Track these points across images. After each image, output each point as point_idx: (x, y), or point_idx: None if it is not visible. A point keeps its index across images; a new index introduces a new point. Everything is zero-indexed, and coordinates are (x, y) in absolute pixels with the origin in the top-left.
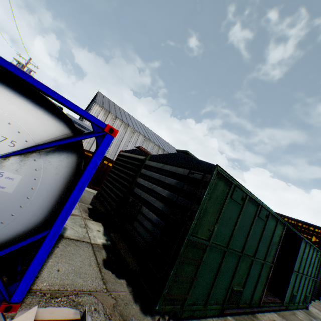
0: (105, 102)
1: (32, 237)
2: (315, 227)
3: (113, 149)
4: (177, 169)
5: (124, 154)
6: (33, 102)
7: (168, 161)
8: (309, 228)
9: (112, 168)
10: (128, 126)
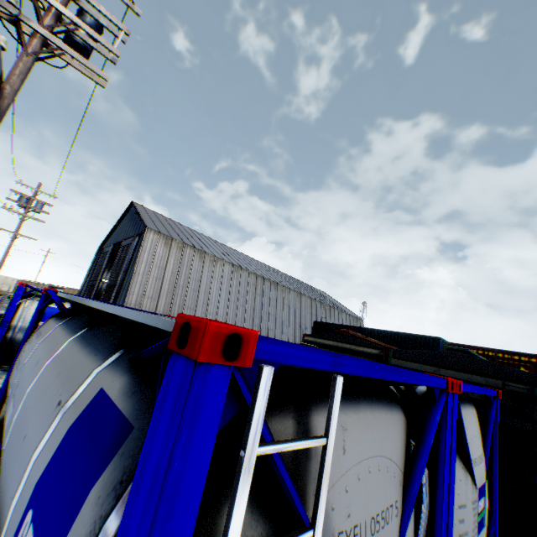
0: (154, 220)
1: (492, 532)
2: (519, 355)
3: (191, 298)
4: (471, 377)
5: (319, 342)
6: (469, 403)
7: (440, 362)
8: (513, 357)
9: None
10: (205, 254)
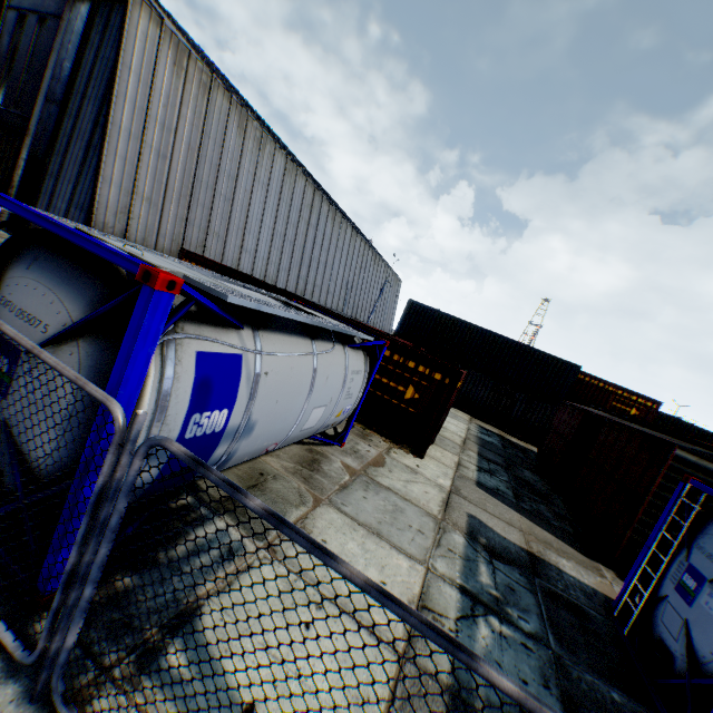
0: None
1: None
2: (638, 396)
3: (219, 215)
4: None
5: (709, 469)
6: None
7: None
8: (631, 398)
9: (661, 491)
10: (248, 121)
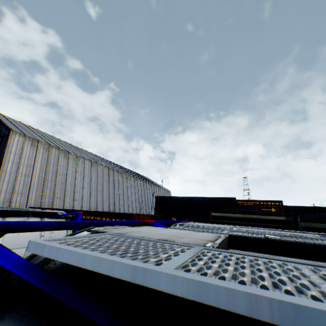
0: (16, 125)
1: None
2: (271, 201)
3: (60, 190)
4: None
5: (227, 216)
6: None
7: None
8: (268, 203)
9: None
10: (68, 154)
